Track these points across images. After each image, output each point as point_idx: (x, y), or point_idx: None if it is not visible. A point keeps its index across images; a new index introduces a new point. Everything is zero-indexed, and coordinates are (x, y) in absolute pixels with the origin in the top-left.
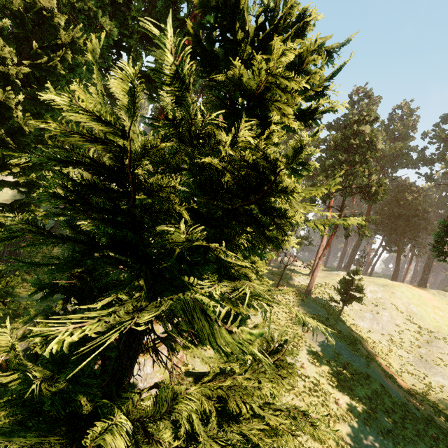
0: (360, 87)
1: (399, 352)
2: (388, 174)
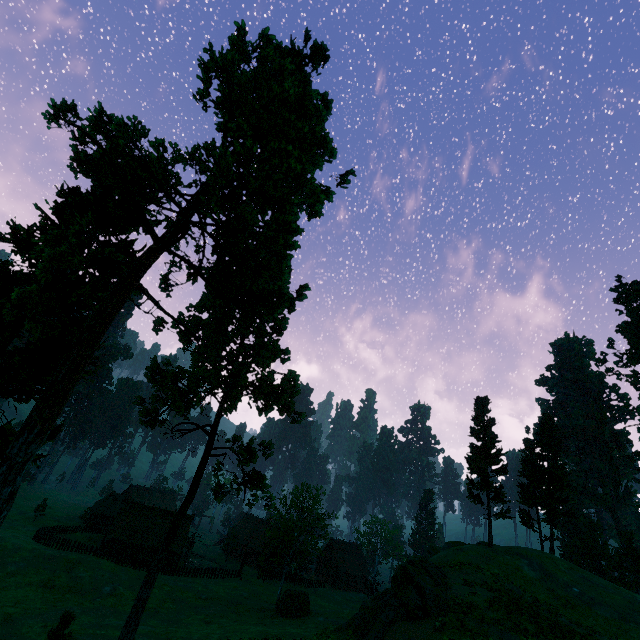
0: None
1: None
2: None
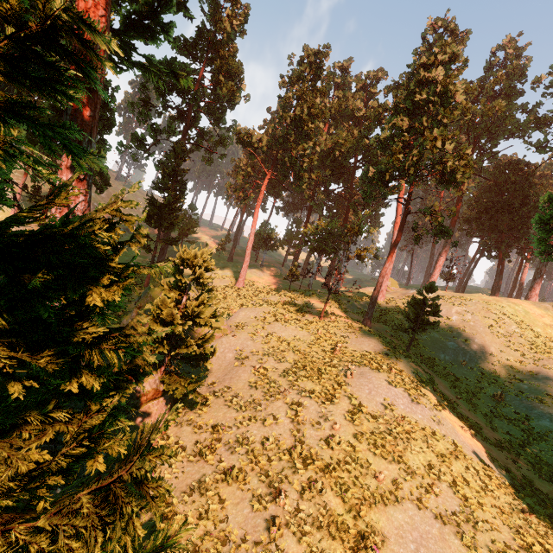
0: (437, 18)
1: (491, 390)
2: (486, 150)
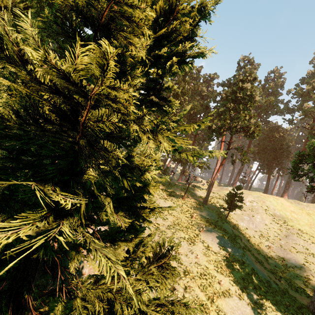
0: (245, 56)
1: (266, 243)
2: (264, 119)
